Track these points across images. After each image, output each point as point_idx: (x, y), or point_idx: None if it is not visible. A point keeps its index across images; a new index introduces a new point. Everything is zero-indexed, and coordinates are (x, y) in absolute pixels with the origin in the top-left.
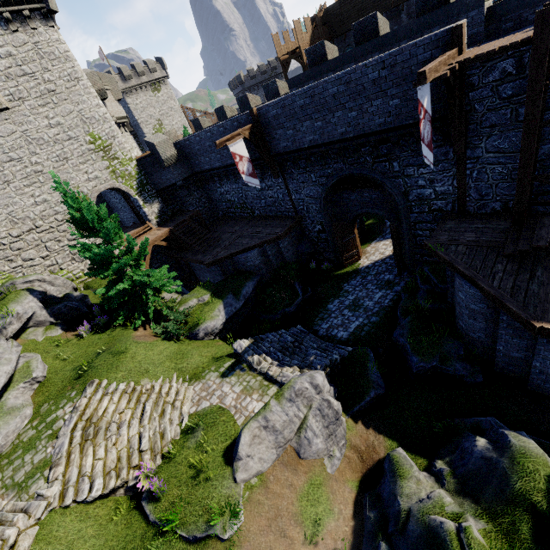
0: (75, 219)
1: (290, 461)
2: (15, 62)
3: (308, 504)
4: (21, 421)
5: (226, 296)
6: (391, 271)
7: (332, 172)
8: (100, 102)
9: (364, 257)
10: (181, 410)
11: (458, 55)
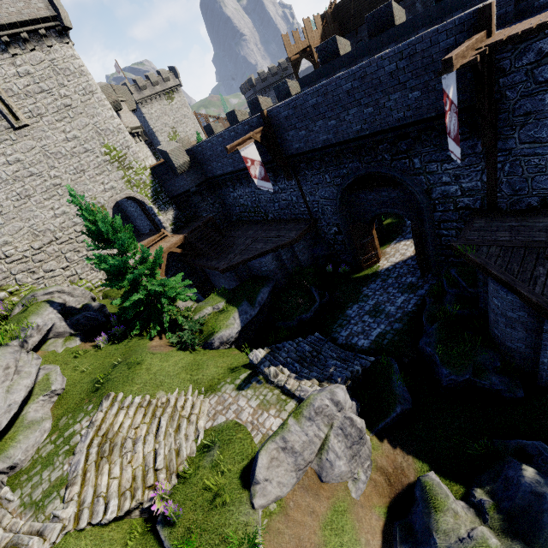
0: (89, 231)
1: (311, 485)
2: (33, 80)
3: (332, 533)
4: (40, 435)
5: (241, 304)
6: (413, 273)
7: (347, 172)
8: (115, 114)
9: (384, 258)
10: (197, 425)
11: (486, 38)
